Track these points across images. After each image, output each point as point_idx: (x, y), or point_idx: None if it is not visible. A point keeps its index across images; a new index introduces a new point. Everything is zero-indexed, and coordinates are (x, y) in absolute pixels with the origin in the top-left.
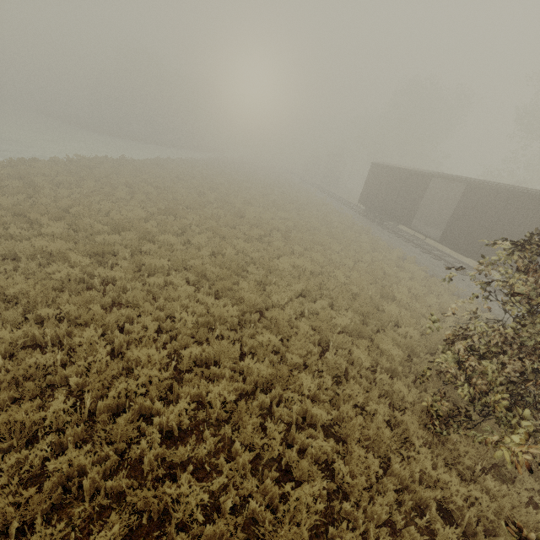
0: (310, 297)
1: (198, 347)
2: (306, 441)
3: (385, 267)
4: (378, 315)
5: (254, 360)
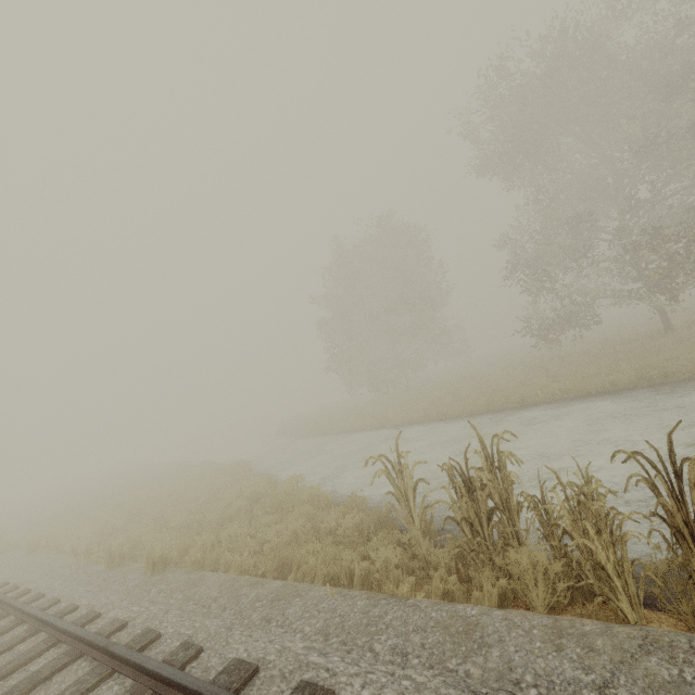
0: None
1: None
2: None
3: None
4: None
5: None
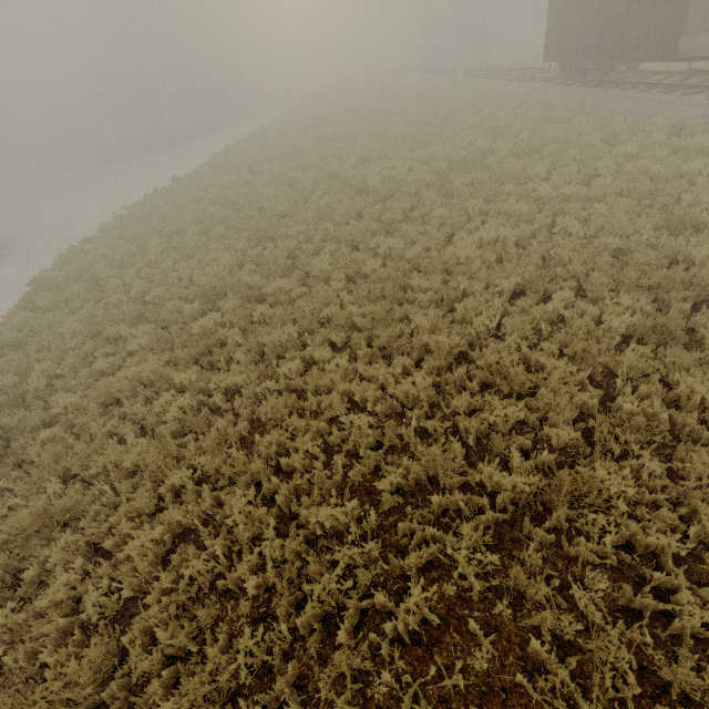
0: (533, 291)
1: (395, 460)
2: (662, 609)
3: (650, 167)
4: (685, 278)
5: (495, 463)
